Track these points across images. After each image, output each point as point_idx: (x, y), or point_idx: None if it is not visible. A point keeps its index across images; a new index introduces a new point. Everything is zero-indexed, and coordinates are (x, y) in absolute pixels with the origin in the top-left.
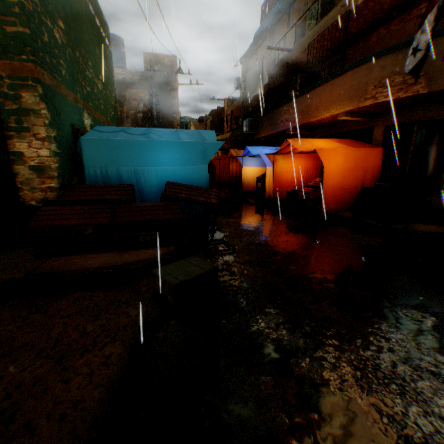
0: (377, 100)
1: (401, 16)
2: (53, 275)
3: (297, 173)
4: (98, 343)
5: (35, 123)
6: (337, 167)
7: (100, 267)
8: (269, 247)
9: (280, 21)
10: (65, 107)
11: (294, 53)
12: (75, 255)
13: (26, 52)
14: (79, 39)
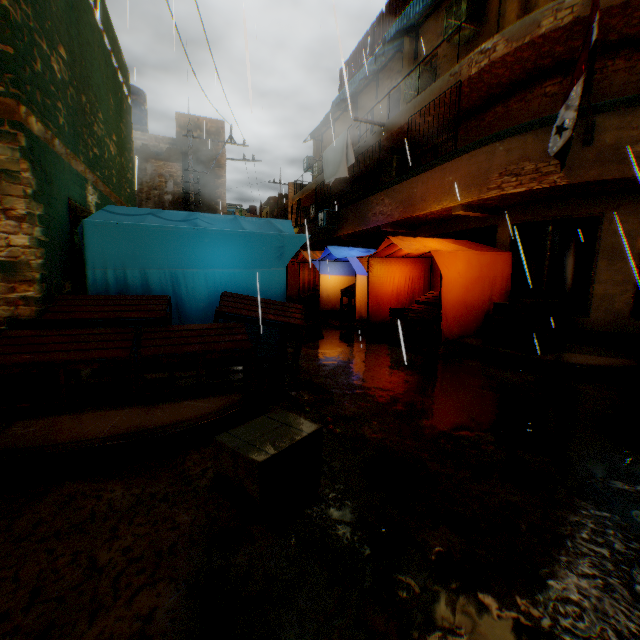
0: (504, 190)
1: (522, 93)
2: (23, 453)
3: (400, 285)
4: (122, 587)
5: (9, 192)
6: (458, 276)
7: (115, 435)
8: (381, 391)
9: (366, 89)
10: (60, 172)
11: (389, 128)
12: (64, 415)
13: (3, 81)
14: (87, 79)
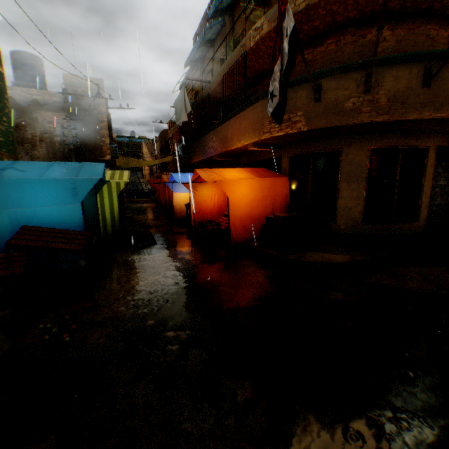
0: (272, 134)
1: None
2: None
3: (220, 201)
4: None
5: None
6: (243, 197)
7: None
8: (148, 294)
9: (208, 53)
10: None
11: (212, 85)
12: None
13: None
14: None
